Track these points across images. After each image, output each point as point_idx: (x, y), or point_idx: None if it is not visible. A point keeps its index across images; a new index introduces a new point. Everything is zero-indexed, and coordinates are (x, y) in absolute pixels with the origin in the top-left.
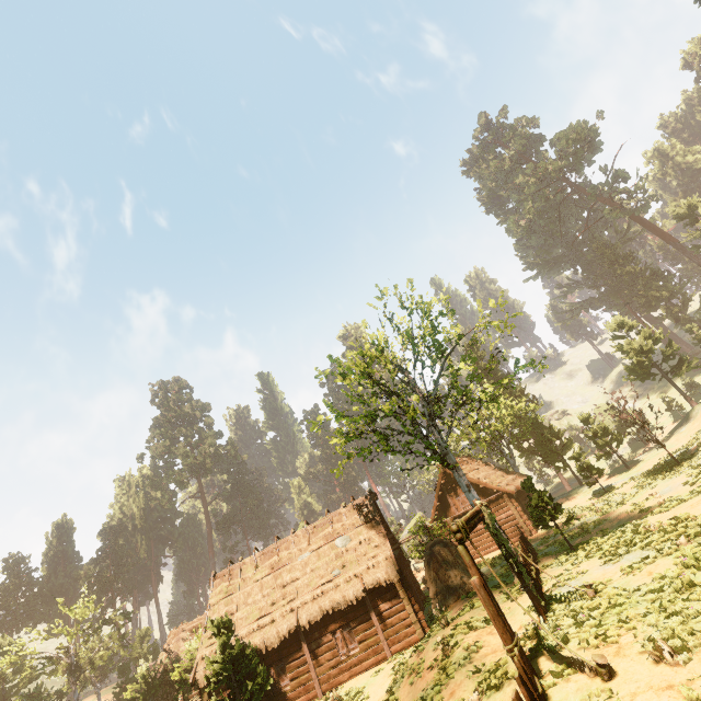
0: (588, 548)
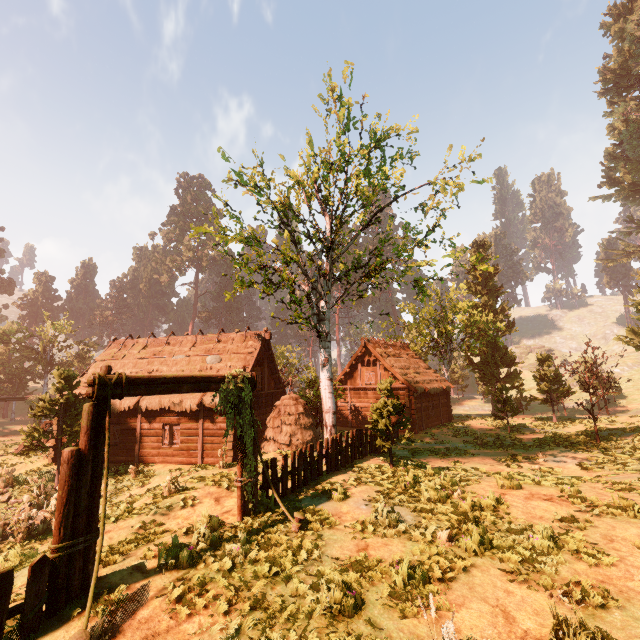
0: (398, 473)
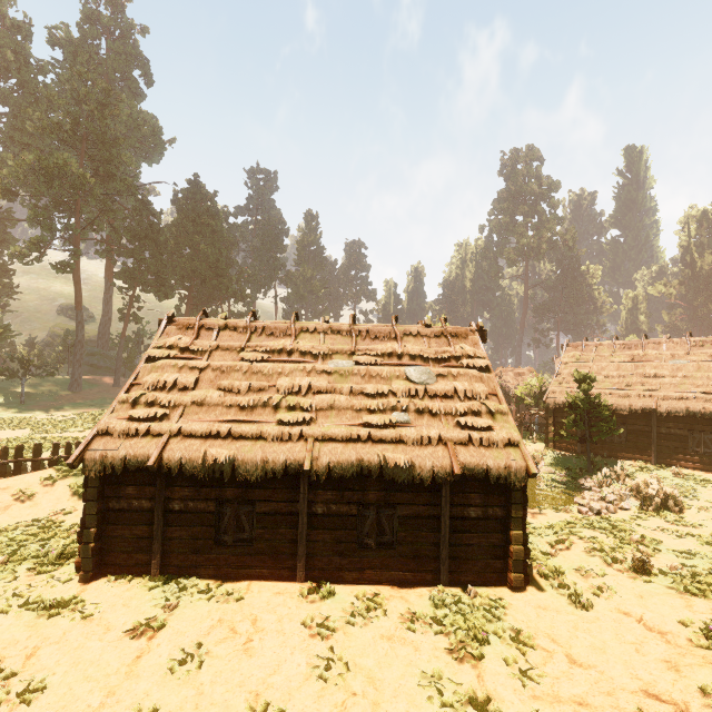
0: None
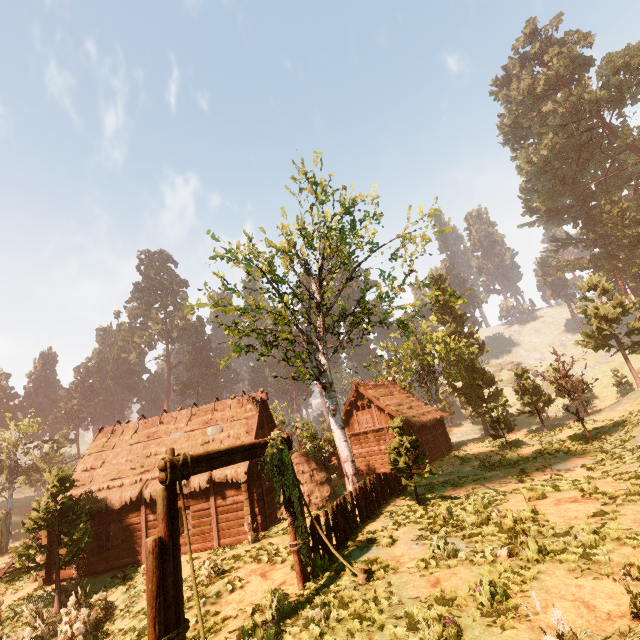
0: (430, 509)
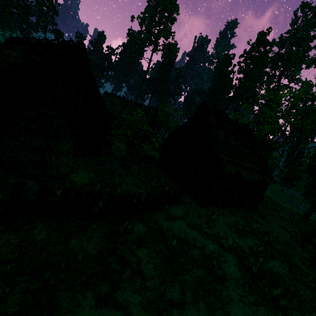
0: None
